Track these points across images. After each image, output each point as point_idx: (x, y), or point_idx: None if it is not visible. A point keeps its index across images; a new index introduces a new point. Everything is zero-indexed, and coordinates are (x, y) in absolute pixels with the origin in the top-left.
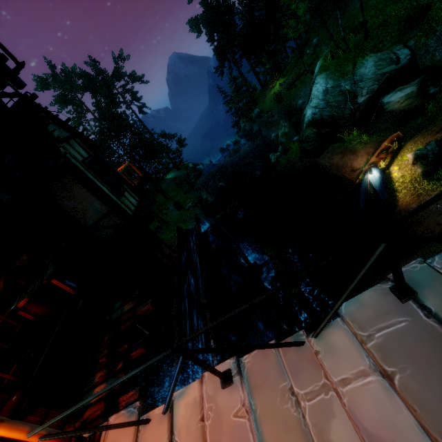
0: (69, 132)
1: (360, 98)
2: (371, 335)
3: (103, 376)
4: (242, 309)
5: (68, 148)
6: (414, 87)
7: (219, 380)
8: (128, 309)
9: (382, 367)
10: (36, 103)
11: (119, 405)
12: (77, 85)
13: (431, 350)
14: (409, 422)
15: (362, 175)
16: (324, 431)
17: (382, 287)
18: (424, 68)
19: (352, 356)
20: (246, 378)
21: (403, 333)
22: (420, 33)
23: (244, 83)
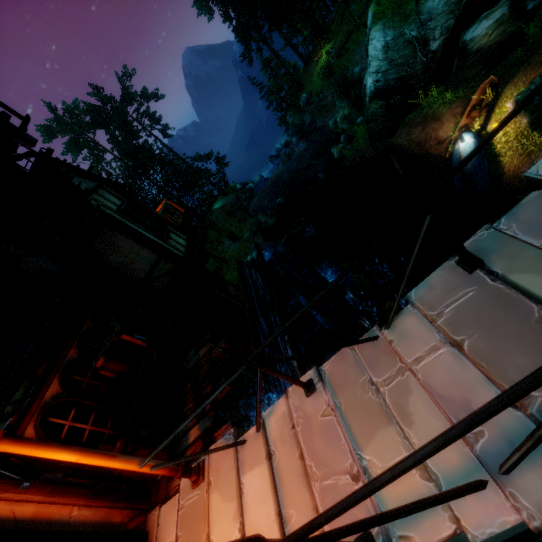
0: (95, 182)
1: (433, 43)
2: (440, 312)
3: (195, 418)
4: (302, 310)
5: (99, 200)
6: (504, 7)
7: (303, 391)
8: (203, 354)
9: (452, 338)
10: (54, 159)
11: (216, 439)
12: (86, 124)
13: (497, 311)
14: (477, 377)
15: (452, 146)
16: (403, 406)
17: (450, 264)
18: None
19: (423, 336)
20: (328, 383)
21: (471, 303)
22: None
23: (280, 64)
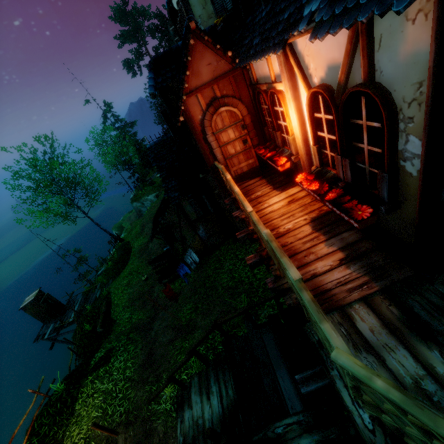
0: None
1: None
2: None
3: None
4: None
5: None
6: None
7: None
8: None
9: None
10: None
11: None
12: (152, 24)
13: None
14: None
15: None
16: None
17: None
18: None
19: None
20: None
21: None
22: None
23: None
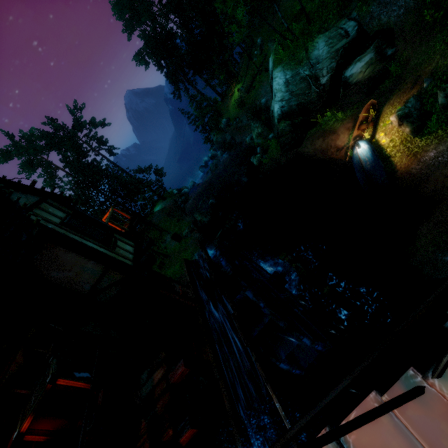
0: (38, 196)
1: (323, 79)
2: None
3: None
4: (344, 385)
5: (40, 214)
6: (371, 53)
7: None
8: (158, 379)
9: None
10: None
11: None
12: (40, 147)
13: None
14: None
15: (350, 151)
16: None
17: None
18: (374, 33)
19: None
20: None
21: None
22: (360, 3)
23: (203, 98)
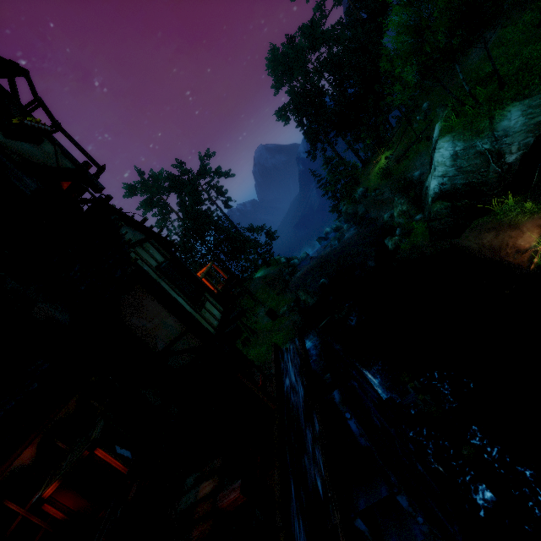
0: (144, 234)
1: (509, 156)
2: None
3: None
4: None
5: (140, 253)
6: None
7: None
8: (205, 494)
9: None
10: (110, 206)
11: None
12: (163, 188)
13: None
14: None
15: (539, 258)
16: None
17: None
18: None
19: None
20: None
21: None
22: None
23: (341, 162)
